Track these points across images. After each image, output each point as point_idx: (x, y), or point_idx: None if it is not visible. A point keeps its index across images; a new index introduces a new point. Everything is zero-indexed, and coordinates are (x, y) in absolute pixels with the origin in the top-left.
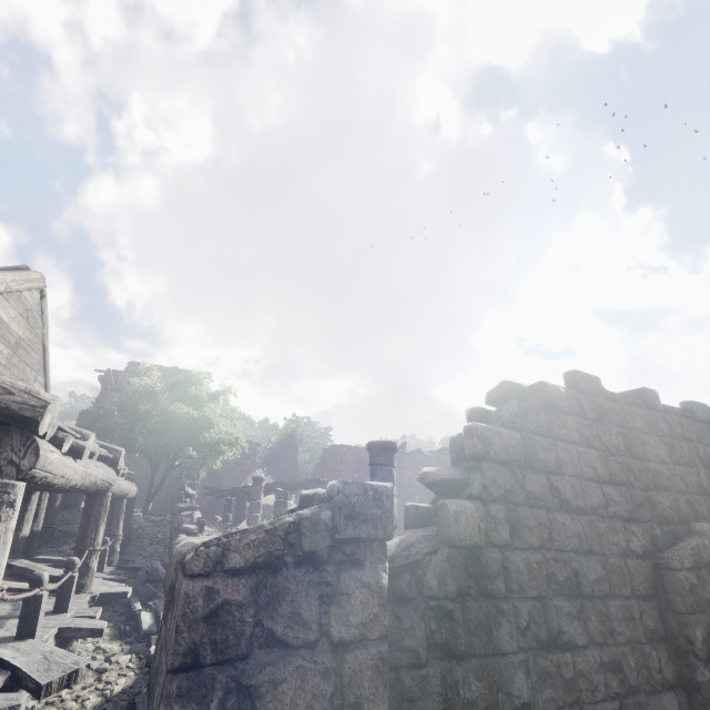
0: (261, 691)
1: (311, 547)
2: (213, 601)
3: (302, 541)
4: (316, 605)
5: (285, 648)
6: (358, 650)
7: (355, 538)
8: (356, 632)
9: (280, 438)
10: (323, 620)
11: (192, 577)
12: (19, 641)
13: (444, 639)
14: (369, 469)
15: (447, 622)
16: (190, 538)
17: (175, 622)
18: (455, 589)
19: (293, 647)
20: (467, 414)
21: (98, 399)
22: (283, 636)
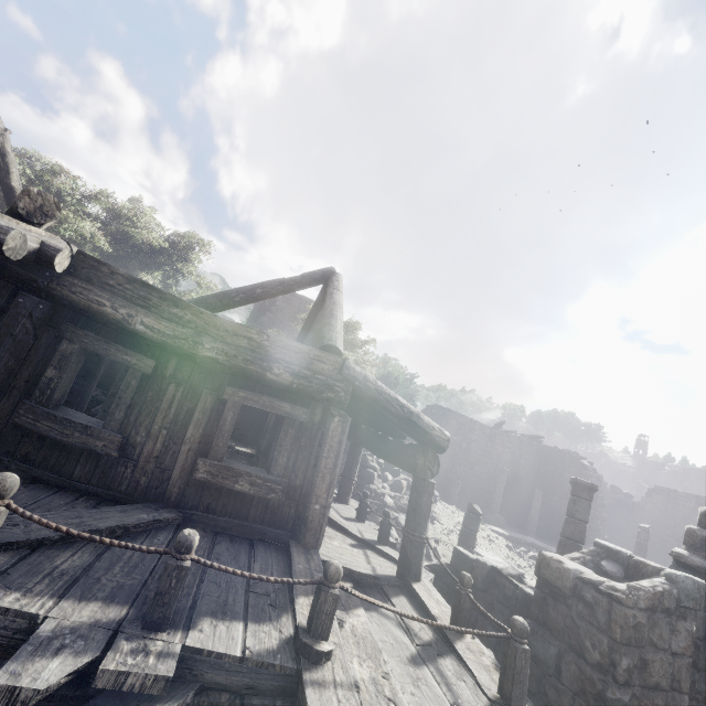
0: (648, 662)
1: (668, 605)
2: (634, 620)
3: (665, 602)
4: (668, 633)
5: (656, 648)
6: (681, 658)
7: (687, 607)
8: (681, 650)
9: (377, 377)
10: (670, 641)
11: (628, 607)
12: (384, 546)
13: (693, 658)
14: (571, 498)
15: (696, 651)
16: (559, 558)
17: (617, 623)
18: (702, 635)
19: (659, 648)
20: (702, 511)
21: (252, 313)
22: (656, 643)
